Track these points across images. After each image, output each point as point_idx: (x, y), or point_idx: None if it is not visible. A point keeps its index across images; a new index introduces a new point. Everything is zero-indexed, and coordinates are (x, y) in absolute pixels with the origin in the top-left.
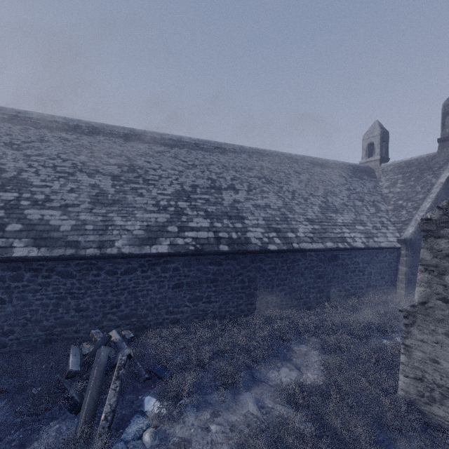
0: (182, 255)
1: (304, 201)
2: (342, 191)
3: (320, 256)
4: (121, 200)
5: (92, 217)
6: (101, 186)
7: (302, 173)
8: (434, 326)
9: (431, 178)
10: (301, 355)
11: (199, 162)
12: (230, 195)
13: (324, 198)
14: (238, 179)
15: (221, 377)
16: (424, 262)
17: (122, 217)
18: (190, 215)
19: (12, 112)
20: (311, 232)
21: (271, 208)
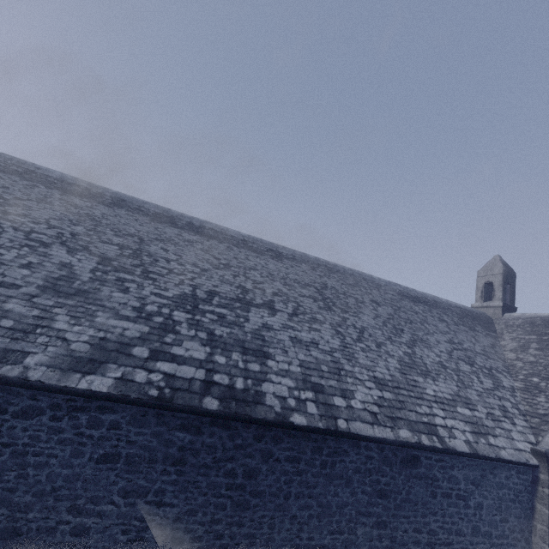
0: (130, 403)
1: (375, 347)
2: (439, 343)
3: (387, 452)
4: (89, 292)
5: (26, 308)
6: (75, 268)
7: (382, 304)
8: None
9: None
10: None
11: (237, 263)
12: (261, 315)
13: (409, 348)
14: (284, 296)
15: None
16: None
17: (71, 318)
18: (182, 335)
19: (30, 167)
20: (375, 403)
21: (319, 348)
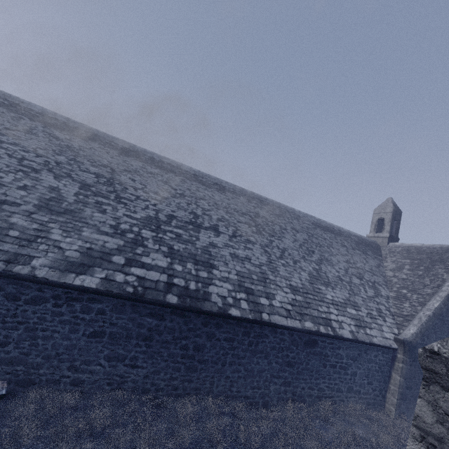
0: (113, 296)
1: (292, 263)
2: (339, 262)
3: (295, 337)
4: (75, 212)
5: (27, 222)
6: (62, 191)
7: (300, 231)
8: None
9: (442, 272)
10: None
11: (190, 193)
12: (208, 236)
13: (317, 265)
14: (226, 221)
15: None
16: (421, 423)
17: (63, 231)
18: (149, 248)
19: (15, 100)
20: (290, 303)
21: (251, 263)
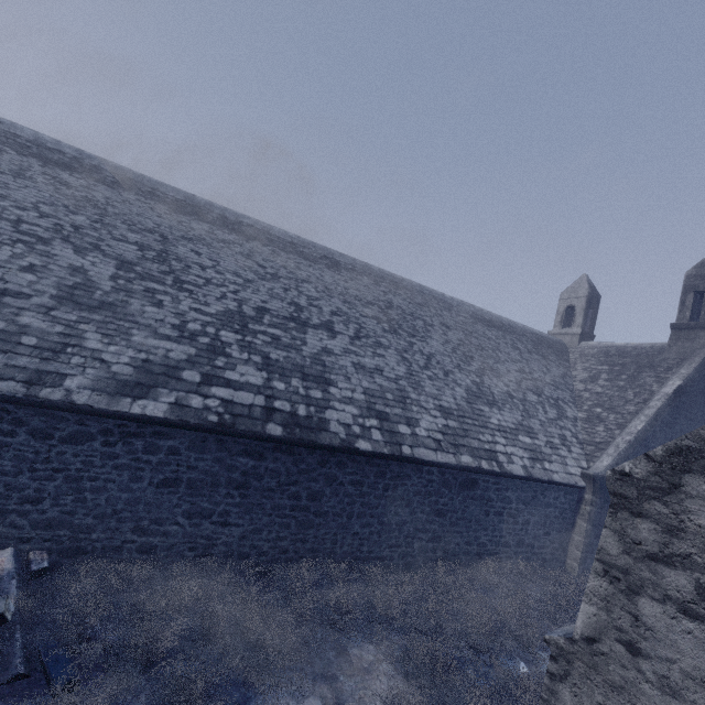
0: (189, 428)
1: (443, 375)
2: (509, 372)
3: (447, 476)
4: (115, 306)
5: (46, 323)
6: (90, 274)
7: (452, 329)
8: (603, 696)
9: (651, 382)
10: (358, 670)
11: (287, 273)
12: (320, 338)
13: (478, 376)
14: (344, 316)
15: (173, 702)
16: (606, 556)
17: (103, 336)
18: (234, 358)
19: None
20: (440, 431)
21: (384, 376)
